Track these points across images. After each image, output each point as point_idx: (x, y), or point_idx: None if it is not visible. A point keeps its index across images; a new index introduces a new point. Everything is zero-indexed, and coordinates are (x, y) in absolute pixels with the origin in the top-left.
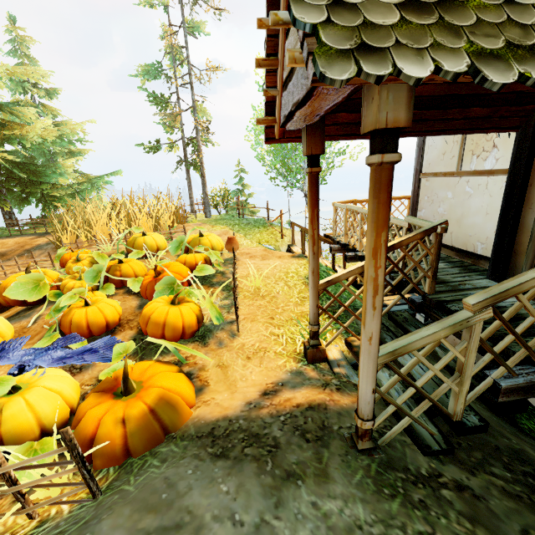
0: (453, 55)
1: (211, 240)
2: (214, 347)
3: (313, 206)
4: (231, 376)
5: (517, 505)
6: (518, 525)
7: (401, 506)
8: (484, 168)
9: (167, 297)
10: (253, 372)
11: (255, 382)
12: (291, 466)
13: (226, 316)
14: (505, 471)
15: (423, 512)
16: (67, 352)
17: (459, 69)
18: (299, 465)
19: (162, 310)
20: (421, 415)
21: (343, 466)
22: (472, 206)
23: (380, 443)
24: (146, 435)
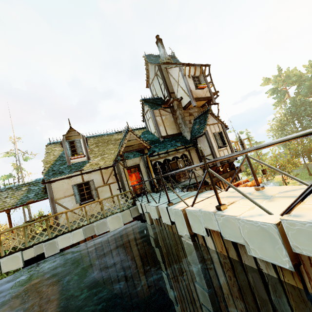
0: None
1: None
2: None
3: (9, 221)
4: None
5: None
6: None
7: None
8: None
9: None
10: None
11: None
12: None
13: None
14: None
15: None
16: None
17: None
18: None
19: None
20: None
21: None
22: None
23: None
24: None
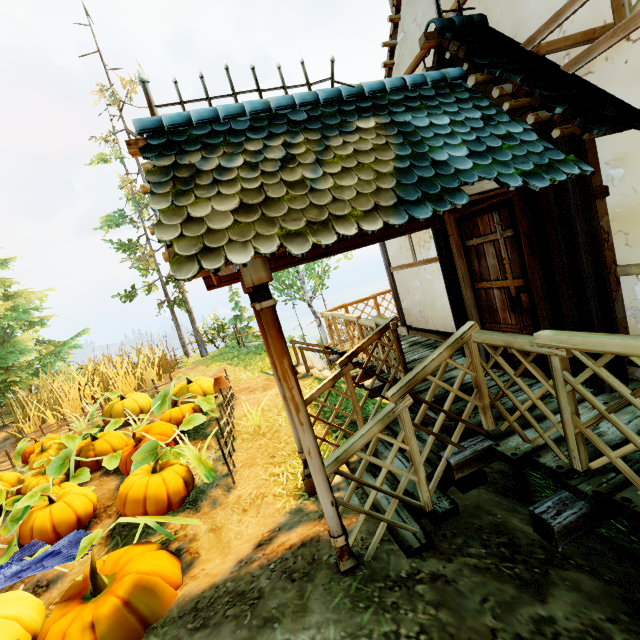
0: (268, 241)
1: (201, 384)
2: (207, 509)
3: (265, 335)
4: (224, 538)
5: (483, 577)
6: (480, 596)
7: (373, 614)
8: (431, 256)
9: (148, 465)
10: (249, 525)
11: (251, 536)
12: (270, 611)
13: (222, 469)
14: (481, 549)
15: (393, 613)
16: (23, 564)
17: (271, 250)
18: (279, 608)
19: (141, 483)
20: (407, 517)
21: (324, 595)
22: (436, 290)
23: (366, 559)
24: (120, 635)
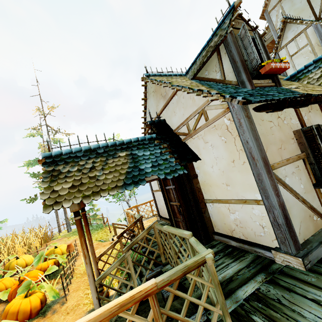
0: (78, 198)
1: (62, 248)
2: (50, 315)
3: (86, 225)
4: None
5: None
6: None
7: None
8: None
9: (23, 294)
10: (68, 320)
11: None
12: None
13: (62, 293)
14: None
15: None
16: None
17: (78, 202)
18: None
19: (17, 303)
20: None
21: None
22: None
23: None
24: None
